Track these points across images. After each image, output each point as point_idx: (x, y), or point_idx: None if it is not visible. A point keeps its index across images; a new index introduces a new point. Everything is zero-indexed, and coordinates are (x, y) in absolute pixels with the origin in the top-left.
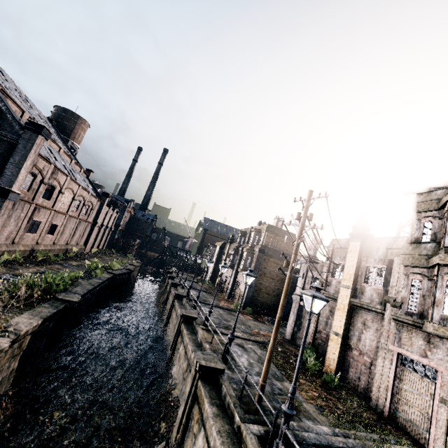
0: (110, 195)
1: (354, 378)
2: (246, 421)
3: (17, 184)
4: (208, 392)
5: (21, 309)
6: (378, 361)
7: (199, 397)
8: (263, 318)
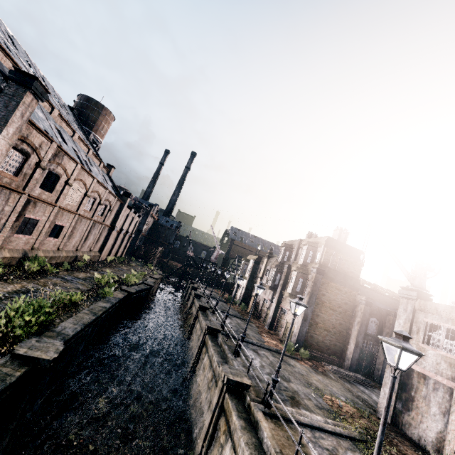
0: (132, 195)
1: None
2: None
3: None
4: None
5: None
6: None
7: None
8: (324, 366)
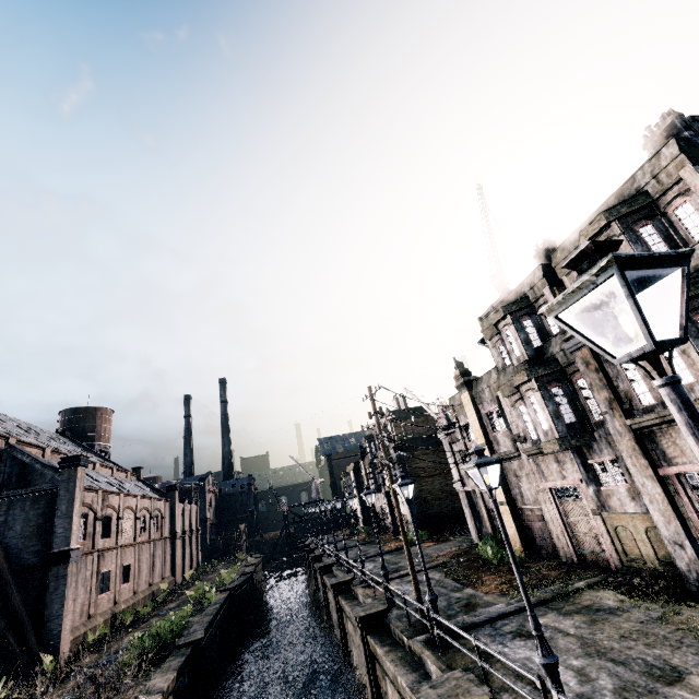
0: (177, 486)
1: (541, 542)
2: (414, 636)
3: (73, 538)
4: (378, 639)
5: (147, 676)
6: (543, 508)
7: (373, 652)
8: (446, 534)
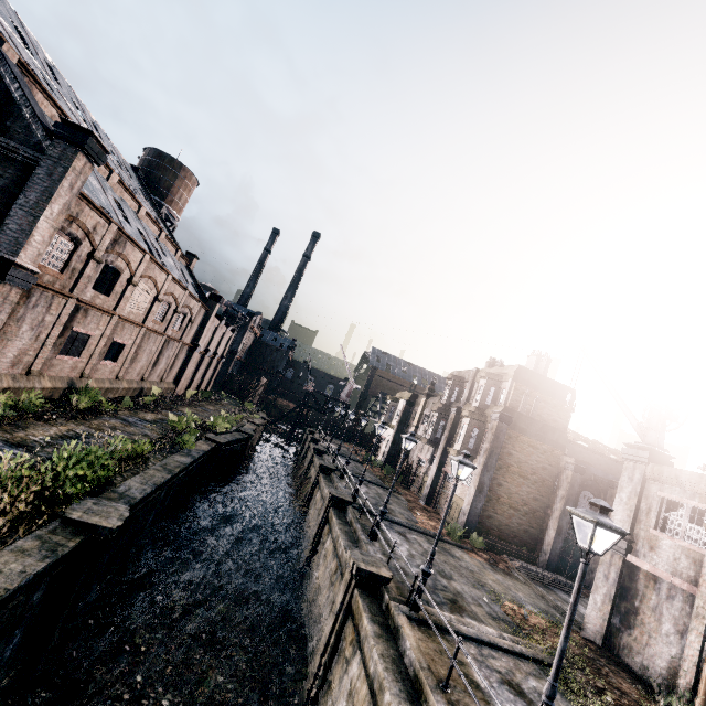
0: (222, 299)
1: None
2: None
3: (29, 250)
4: None
5: None
6: None
7: None
8: (507, 561)
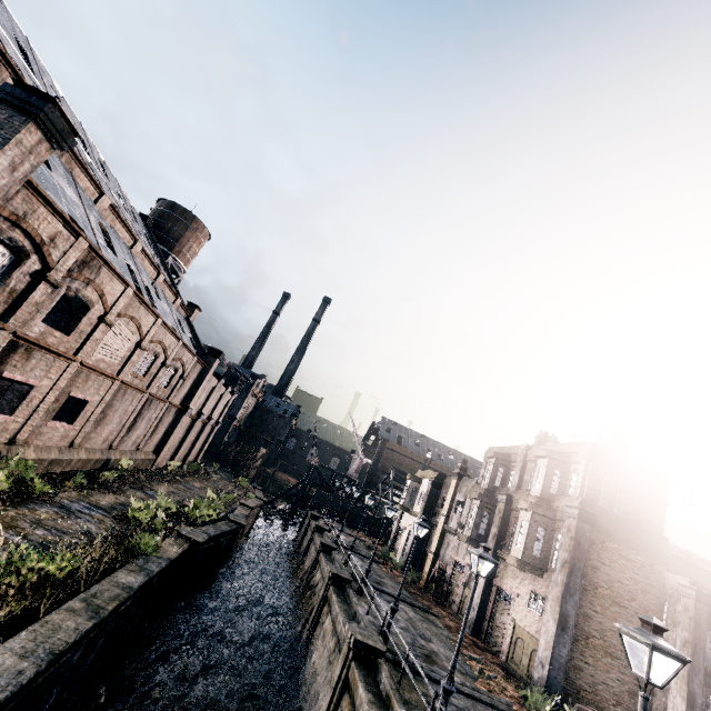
0: (223, 355)
1: None
2: None
3: None
4: None
5: None
6: None
7: None
8: None
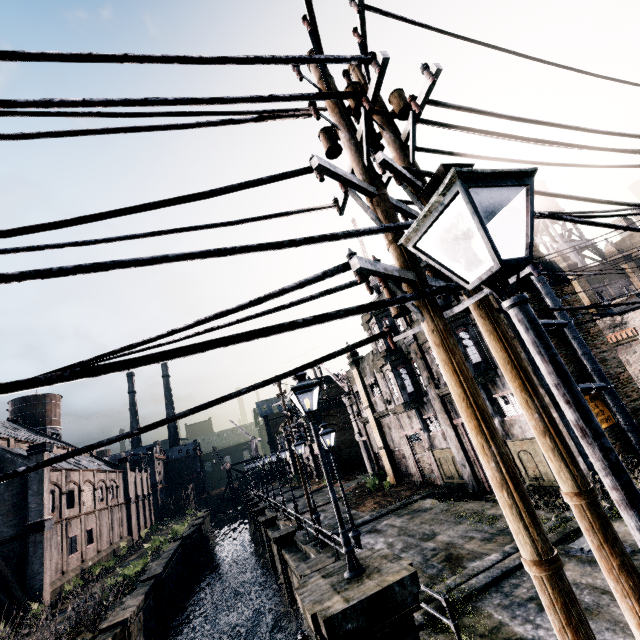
0: (128, 458)
1: (405, 472)
2: (308, 543)
3: (46, 510)
4: (288, 550)
5: (121, 603)
6: (403, 449)
7: (285, 559)
8: (355, 474)
